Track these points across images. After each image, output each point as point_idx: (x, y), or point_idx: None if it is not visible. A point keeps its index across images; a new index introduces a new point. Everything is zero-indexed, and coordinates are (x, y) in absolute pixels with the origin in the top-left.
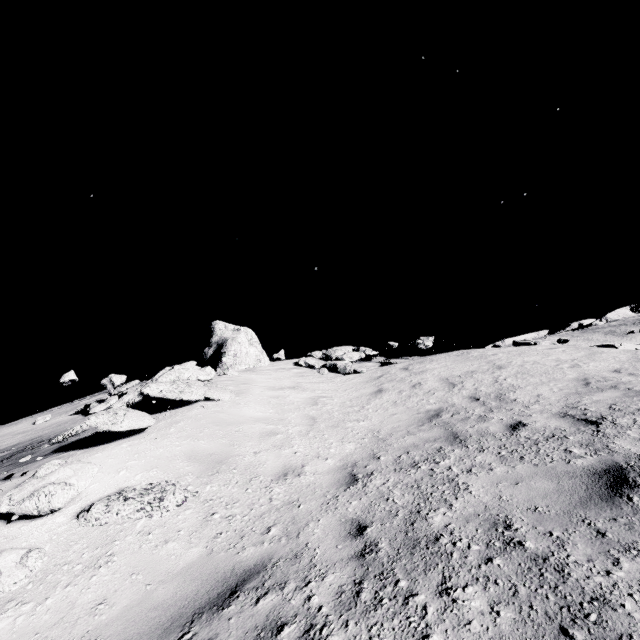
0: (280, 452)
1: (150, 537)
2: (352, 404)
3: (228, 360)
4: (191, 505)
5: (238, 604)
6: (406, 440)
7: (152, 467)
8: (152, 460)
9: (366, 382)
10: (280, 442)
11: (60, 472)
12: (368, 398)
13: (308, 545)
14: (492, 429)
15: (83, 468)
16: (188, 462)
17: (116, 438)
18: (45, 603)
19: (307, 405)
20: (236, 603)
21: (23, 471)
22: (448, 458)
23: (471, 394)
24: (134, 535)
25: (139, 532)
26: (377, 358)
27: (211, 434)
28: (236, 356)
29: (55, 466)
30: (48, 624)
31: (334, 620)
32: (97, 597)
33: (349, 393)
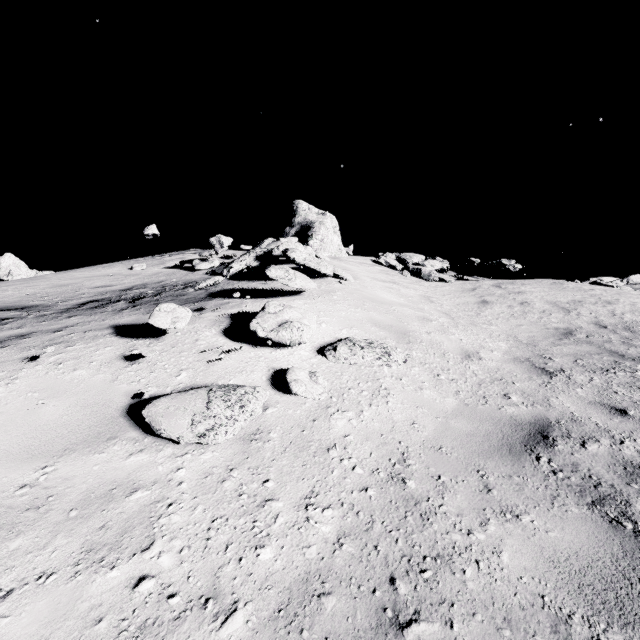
0: (448, 337)
1: (404, 382)
2: (464, 309)
3: (315, 244)
4: (413, 364)
5: (564, 445)
6: (562, 349)
7: (350, 326)
8: (343, 320)
9: (462, 292)
10: (440, 328)
11: (288, 312)
12: (477, 306)
13: (575, 414)
14: None
15: (307, 313)
16: (377, 328)
17: (273, 295)
18: (364, 414)
19: (426, 301)
20: (560, 444)
21: (205, 307)
22: (639, 371)
23: (594, 321)
24: (390, 378)
25: (391, 376)
26: (448, 272)
27: (374, 308)
28: (322, 241)
29: (279, 306)
30: (384, 430)
31: None
32: (406, 418)
33: (451, 299)
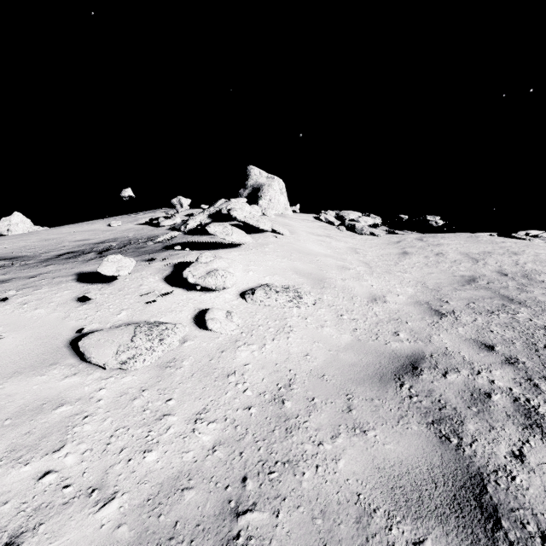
0: (360, 283)
1: (308, 321)
2: (385, 259)
3: (263, 203)
4: (321, 306)
5: (428, 375)
6: (461, 294)
7: (273, 273)
8: (269, 268)
9: (387, 244)
10: (355, 275)
11: (217, 262)
12: (398, 257)
13: (449, 349)
14: (542, 299)
15: (233, 263)
16: (297, 275)
17: (216, 247)
18: (266, 347)
19: (352, 252)
20: (425, 374)
21: (156, 258)
22: (521, 313)
23: (497, 270)
24: (296, 317)
25: (298, 316)
26: (381, 227)
27: (299, 259)
28: (270, 201)
29: (210, 257)
30: (280, 360)
31: (533, 398)
32: (301, 351)
33: (376, 250)
